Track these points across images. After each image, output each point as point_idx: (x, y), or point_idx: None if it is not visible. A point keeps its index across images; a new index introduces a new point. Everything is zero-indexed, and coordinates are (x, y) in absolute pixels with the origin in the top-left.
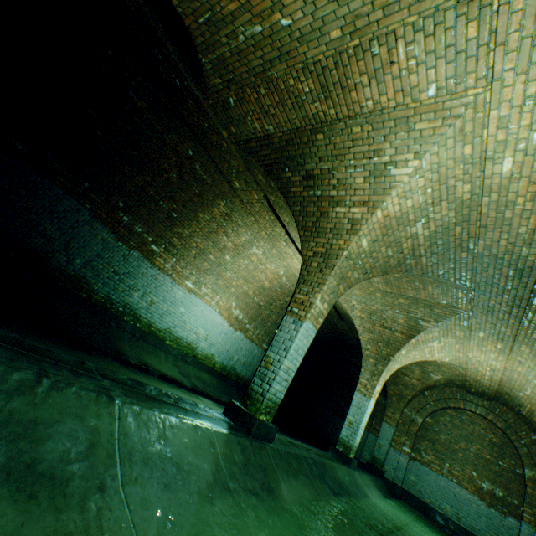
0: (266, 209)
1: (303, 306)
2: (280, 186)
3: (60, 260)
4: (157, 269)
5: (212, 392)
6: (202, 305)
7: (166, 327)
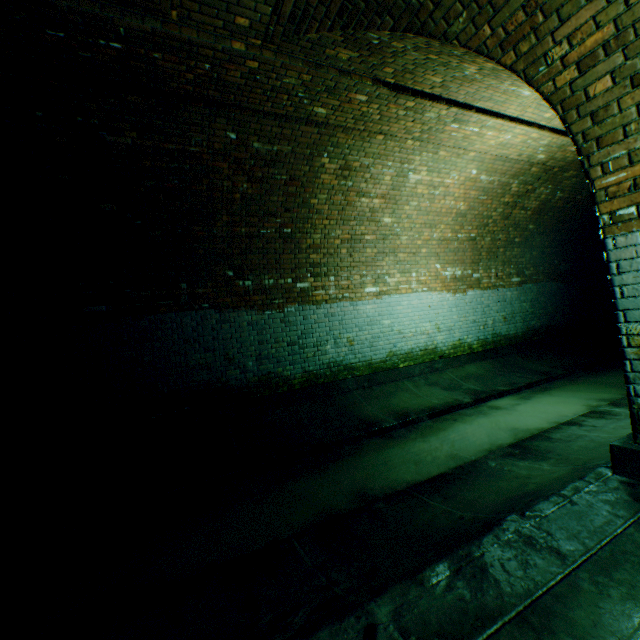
0: (391, 101)
1: None
2: (393, 20)
3: (235, 376)
4: (323, 305)
5: (498, 384)
6: (403, 299)
7: (385, 353)
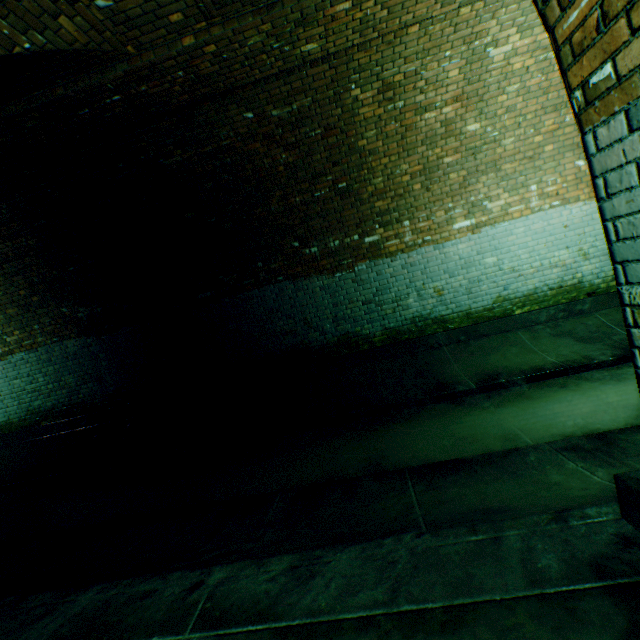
0: None
1: (618, 25)
2: None
3: (316, 338)
4: (399, 256)
5: None
6: (515, 226)
7: (491, 299)
